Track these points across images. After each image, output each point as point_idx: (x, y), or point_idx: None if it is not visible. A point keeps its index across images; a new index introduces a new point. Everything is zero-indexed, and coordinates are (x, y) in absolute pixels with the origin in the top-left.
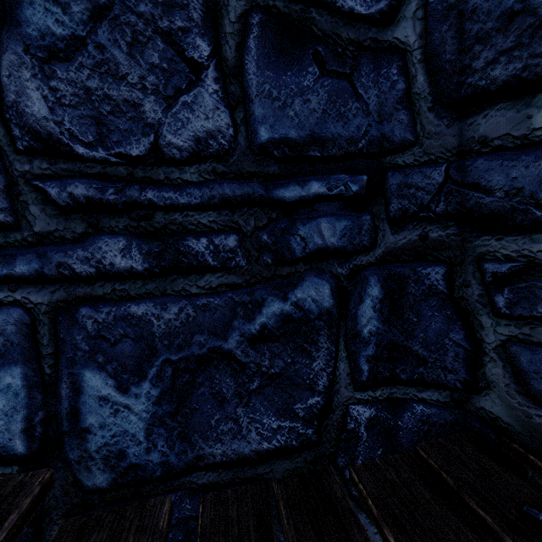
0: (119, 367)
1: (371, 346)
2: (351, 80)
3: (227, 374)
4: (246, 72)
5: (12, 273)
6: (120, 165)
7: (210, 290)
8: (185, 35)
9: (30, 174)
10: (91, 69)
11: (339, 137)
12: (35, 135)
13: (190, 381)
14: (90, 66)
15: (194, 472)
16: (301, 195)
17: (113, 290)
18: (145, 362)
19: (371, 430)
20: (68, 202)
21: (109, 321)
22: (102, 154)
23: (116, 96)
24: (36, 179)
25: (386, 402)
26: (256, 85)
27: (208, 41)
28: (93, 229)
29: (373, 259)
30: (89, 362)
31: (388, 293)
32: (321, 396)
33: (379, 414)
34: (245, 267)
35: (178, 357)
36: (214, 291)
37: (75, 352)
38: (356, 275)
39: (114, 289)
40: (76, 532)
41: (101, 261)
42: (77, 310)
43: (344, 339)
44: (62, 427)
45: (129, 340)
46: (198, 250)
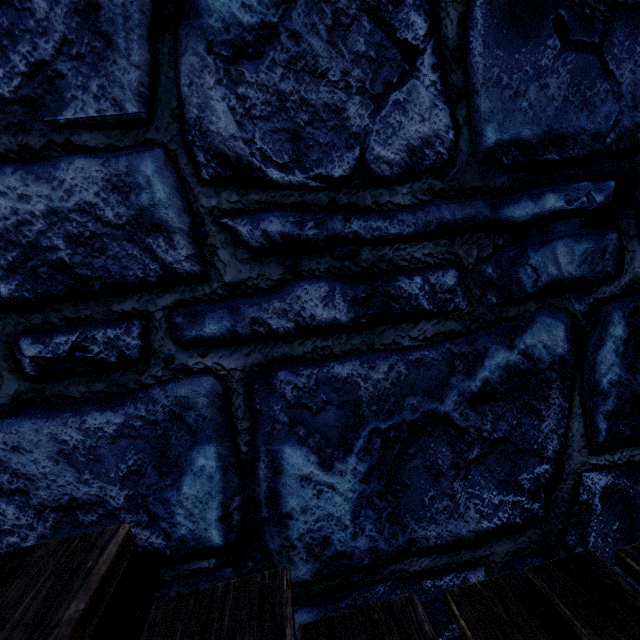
0: (322, 441)
1: (610, 400)
2: (599, 52)
3: (443, 443)
4: (471, 53)
5: (201, 335)
6: (320, 190)
7: (424, 341)
8: (397, 9)
9: (218, 210)
10: (285, 66)
11: (582, 132)
12: (222, 159)
13: (401, 453)
14: (283, 63)
15: (405, 558)
16: (533, 212)
17: (314, 347)
18: (350, 433)
19: (606, 501)
20: (261, 243)
21: (310, 386)
22: (300, 178)
23: (314, 101)
24: (225, 215)
25: (626, 467)
26: (482, 71)
27: (425, 15)
28: (290, 274)
29: (617, 290)
30: (288, 435)
31: (634, 332)
32: (550, 464)
33: (617, 482)
34: (465, 309)
35: (387, 425)
36: (429, 342)
37: (273, 425)
38: (596, 312)
39: (315, 346)
40: (326, 639)
41: (300, 313)
42: (274, 375)
43: (579, 392)
44: (260, 513)
45: (333, 407)
46: (411, 292)
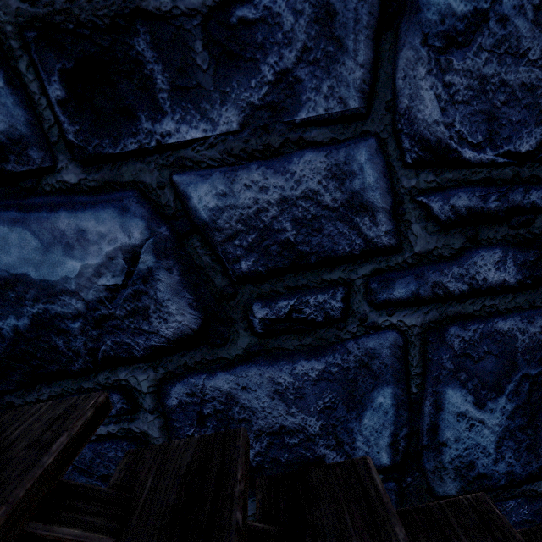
0: (479, 384)
1: None
2: None
3: None
4: None
5: (390, 298)
6: (506, 166)
7: None
8: None
9: (415, 190)
10: (490, 50)
11: None
12: (424, 143)
13: None
14: (488, 47)
15: (535, 481)
16: None
17: (483, 306)
18: (503, 378)
19: None
20: (448, 216)
21: (475, 339)
22: (489, 155)
23: (512, 81)
24: (421, 194)
25: None
26: None
27: None
28: (470, 242)
29: None
30: (451, 380)
31: None
32: None
33: None
34: None
35: (536, 371)
36: None
37: (440, 371)
38: None
39: (484, 305)
40: None
41: (474, 277)
42: (446, 330)
43: None
44: (422, 441)
45: (492, 356)
46: None
